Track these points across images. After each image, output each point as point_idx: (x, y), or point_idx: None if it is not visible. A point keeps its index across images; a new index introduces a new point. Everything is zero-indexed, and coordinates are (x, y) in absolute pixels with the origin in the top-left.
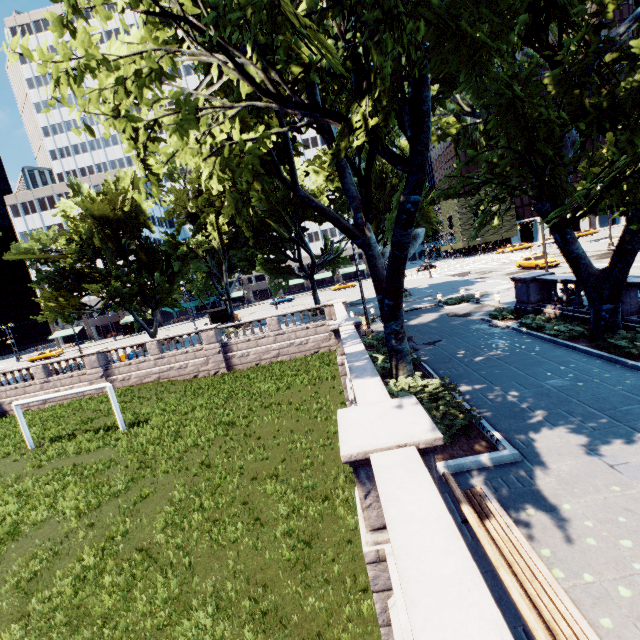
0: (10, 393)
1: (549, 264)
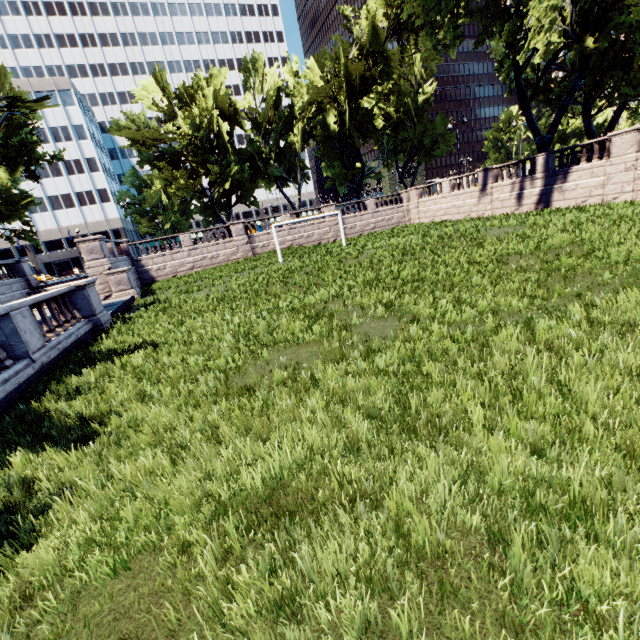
0: (157, 260)
1: None
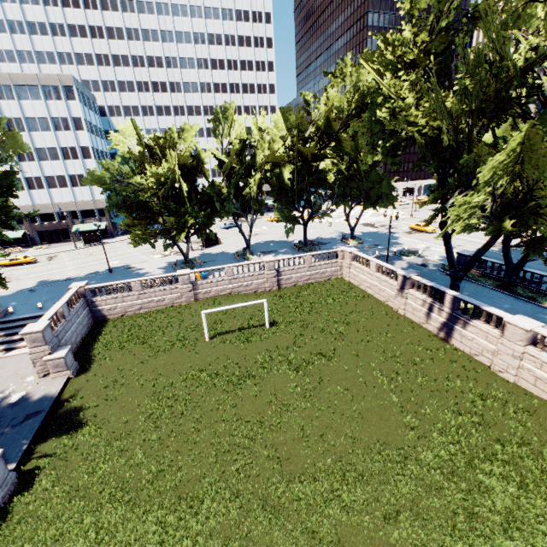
0: (109, 302)
1: (432, 231)
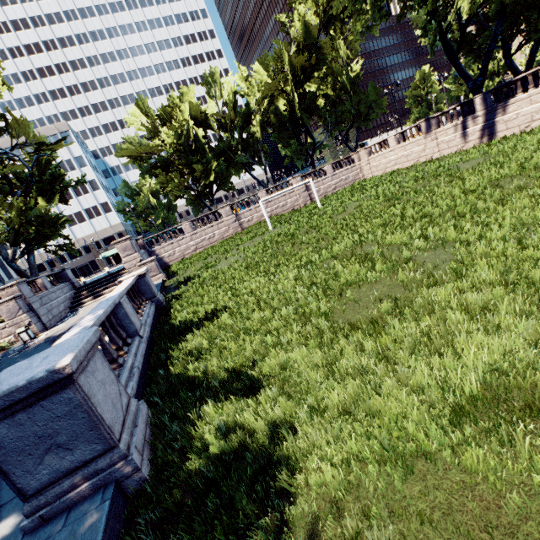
0: (167, 248)
1: None
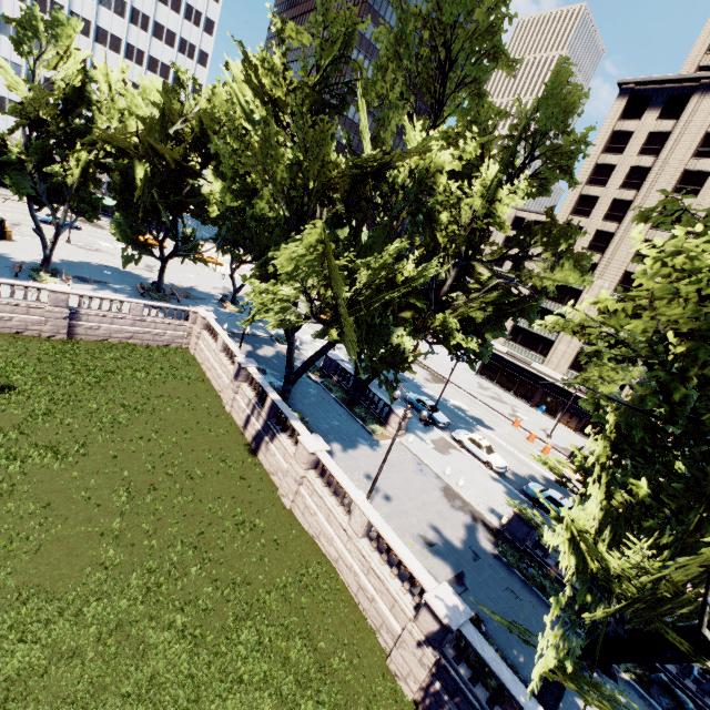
0: None
1: None
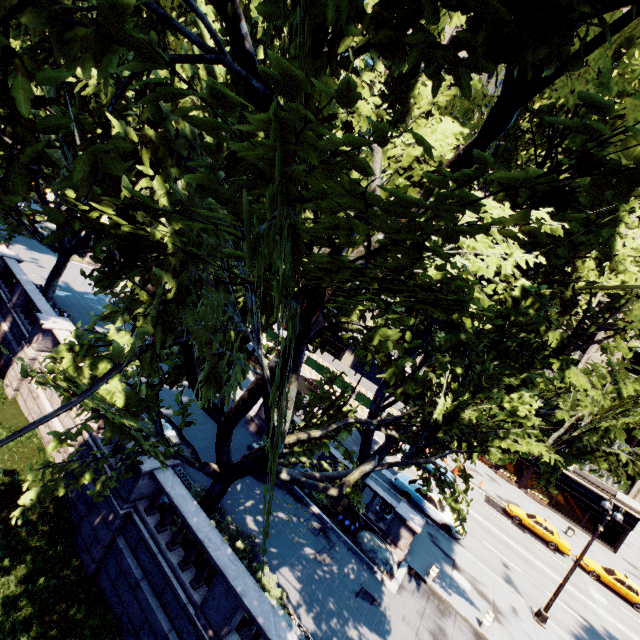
0: None
1: None
